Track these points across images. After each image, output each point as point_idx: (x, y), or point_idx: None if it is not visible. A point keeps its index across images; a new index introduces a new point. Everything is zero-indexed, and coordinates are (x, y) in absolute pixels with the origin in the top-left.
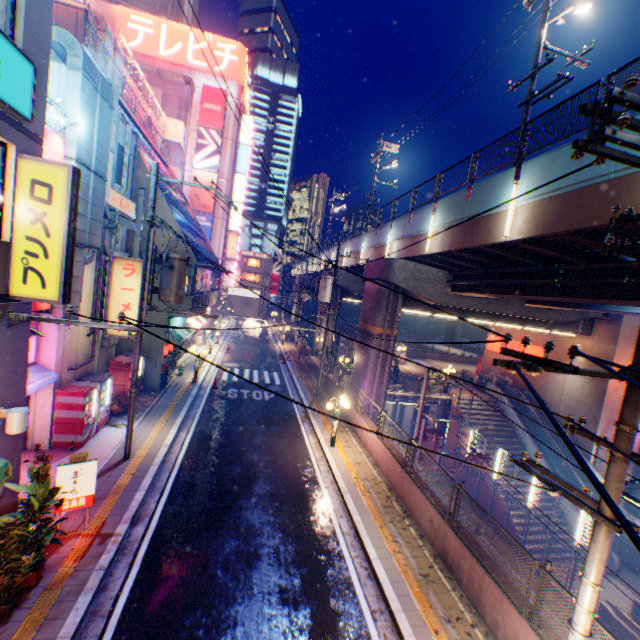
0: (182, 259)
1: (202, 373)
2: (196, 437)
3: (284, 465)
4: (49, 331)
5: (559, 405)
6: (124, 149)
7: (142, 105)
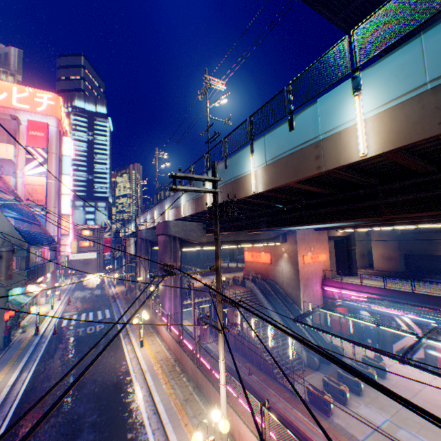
0: (9, 250)
1: (44, 325)
2: (37, 373)
3: (106, 369)
4: None
5: (283, 283)
6: None
7: None
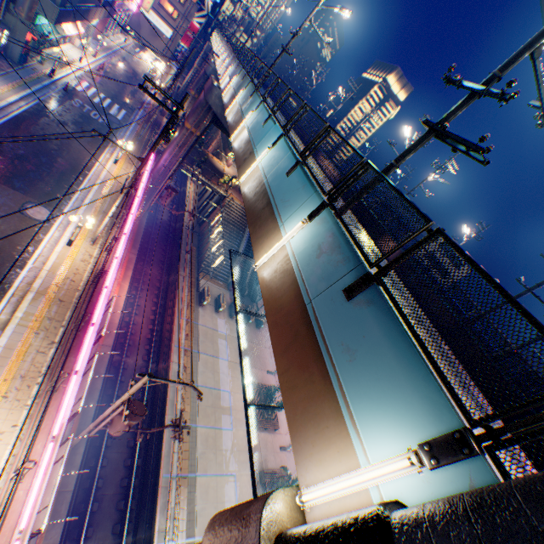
0: None
1: (62, 74)
2: (32, 111)
3: (79, 155)
4: None
5: None
6: None
7: None
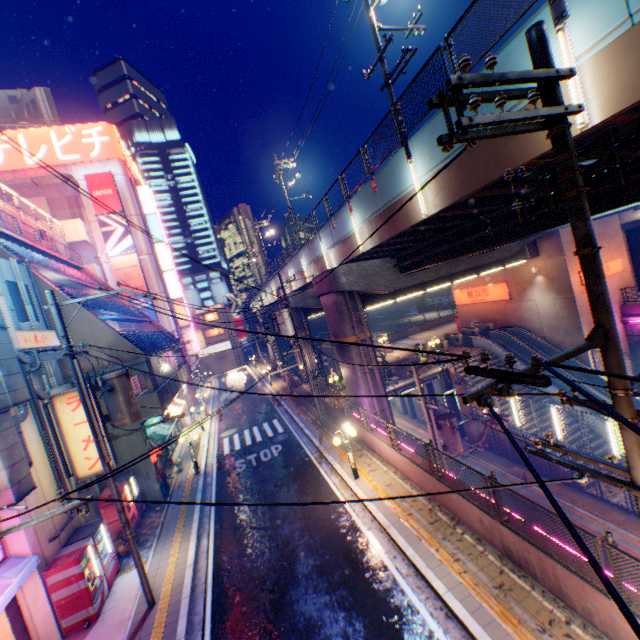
0: (120, 375)
1: (202, 457)
2: (219, 538)
3: (318, 525)
4: (7, 515)
5: (542, 328)
6: (17, 283)
7: (28, 222)
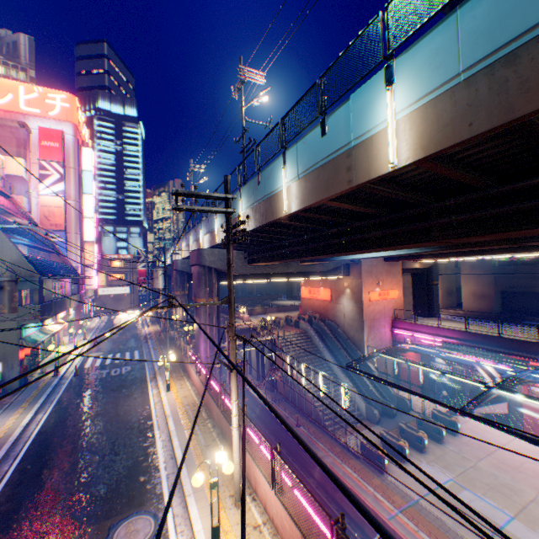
0: (11, 280)
1: (65, 366)
2: (53, 414)
3: (127, 413)
4: None
5: (345, 324)
6: None
7: None
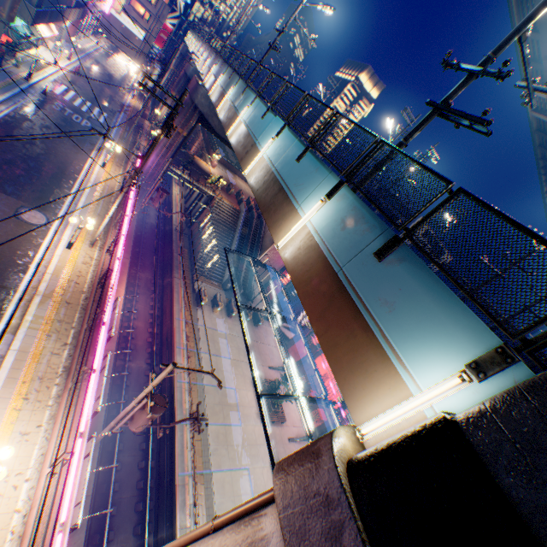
0: None
1: (38, 77)
2: (13, 115)
3: (66, 158)
4: None
5: (269, 231)
6: None
7: None
